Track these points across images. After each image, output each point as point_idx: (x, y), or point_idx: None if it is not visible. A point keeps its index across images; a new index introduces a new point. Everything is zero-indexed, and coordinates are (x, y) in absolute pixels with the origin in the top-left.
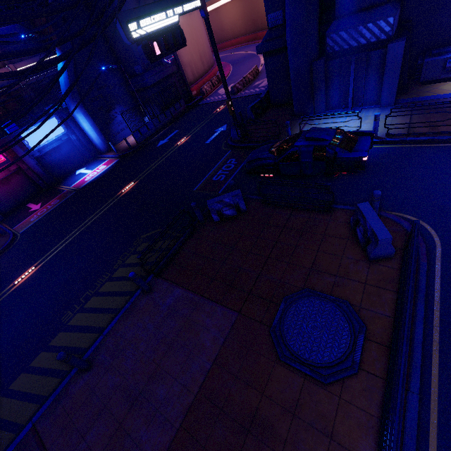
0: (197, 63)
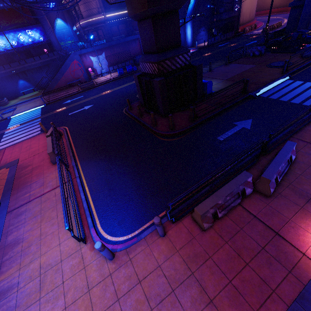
0: (247, 15)
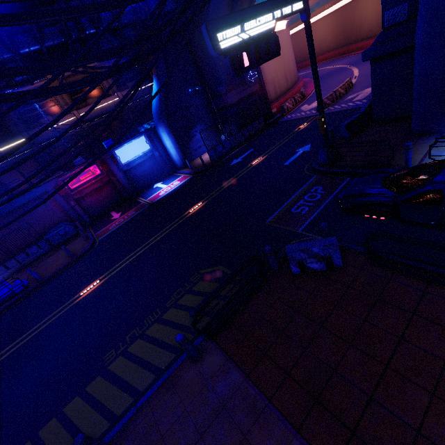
0: (281, 80)
